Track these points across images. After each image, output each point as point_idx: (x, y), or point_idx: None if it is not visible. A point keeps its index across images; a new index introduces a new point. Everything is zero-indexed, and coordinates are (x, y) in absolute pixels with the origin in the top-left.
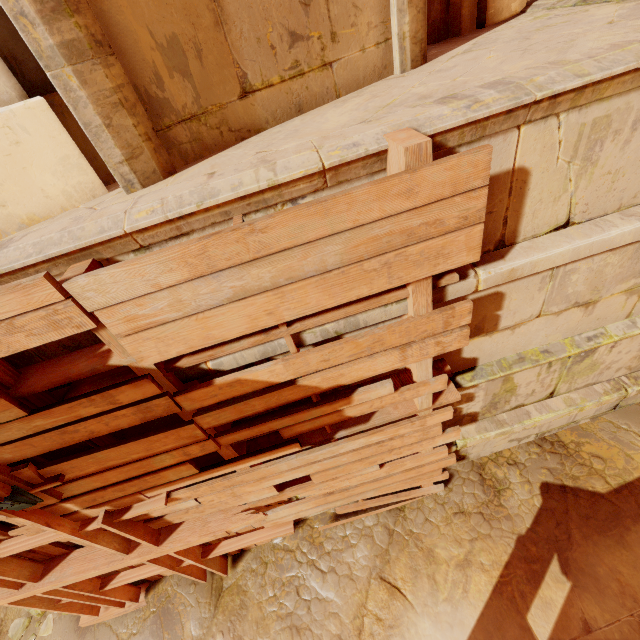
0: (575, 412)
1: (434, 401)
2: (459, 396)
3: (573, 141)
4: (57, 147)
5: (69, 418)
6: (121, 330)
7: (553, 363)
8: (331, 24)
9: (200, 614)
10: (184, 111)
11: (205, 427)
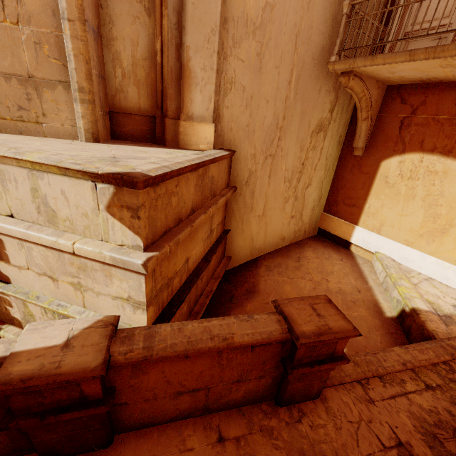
0: None
1: None
2: None
3: None
4: None
5: None
6: None
7: (47, 310)
8: (43, 110)
9: None
10: None
11: None
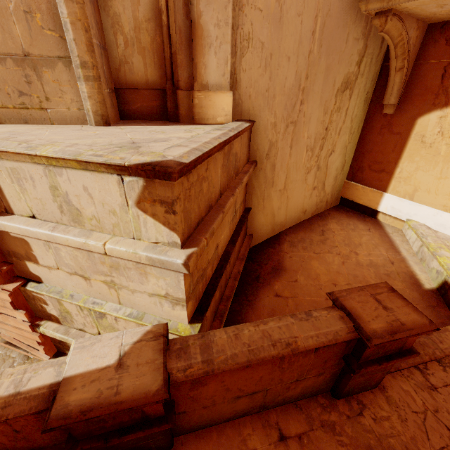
0: None
1: (3, 284)
2: (12, 288)
3: (8, 173)
4: None
5: None
6: None
7: (83, 308)
8: (46, 94)
9: None
10: None
11: None
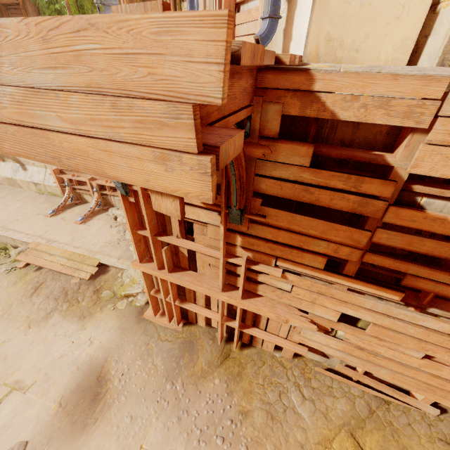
0: None
1: None
2: None
3: None
4: (410, 30)
5: (321, 182)
6: (435, 138)
7: None
8: None
9: (210, 359)
10: None
11: (373, 240)
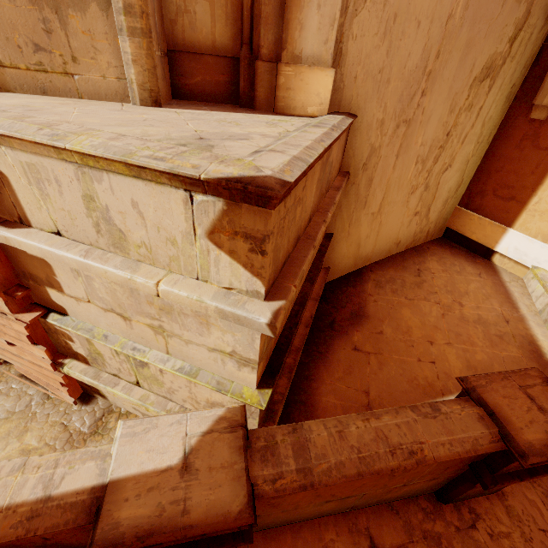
0: (144, 408)
1: (18, 313)
2: (29, 320)
3: (23, 170)
4: None
5: None
6: None
7: (119, 352)
8: (72, 51)
9: None
10: None
11: None
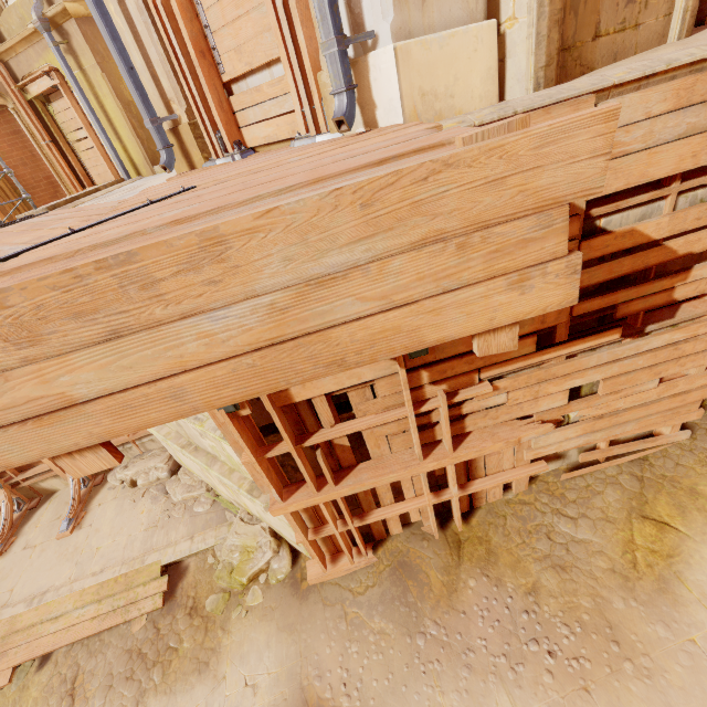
0: None
1: None
2: None
3: None
4: (489, 59)
5: None
6: None
7: None
8: None
9: (443, 564)
10: (566, 42)
11: None
